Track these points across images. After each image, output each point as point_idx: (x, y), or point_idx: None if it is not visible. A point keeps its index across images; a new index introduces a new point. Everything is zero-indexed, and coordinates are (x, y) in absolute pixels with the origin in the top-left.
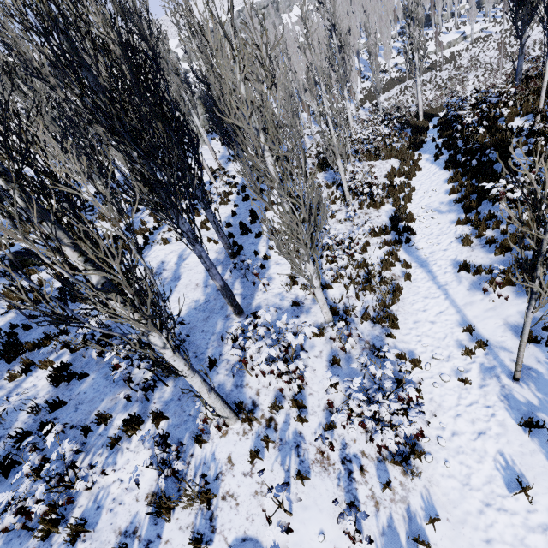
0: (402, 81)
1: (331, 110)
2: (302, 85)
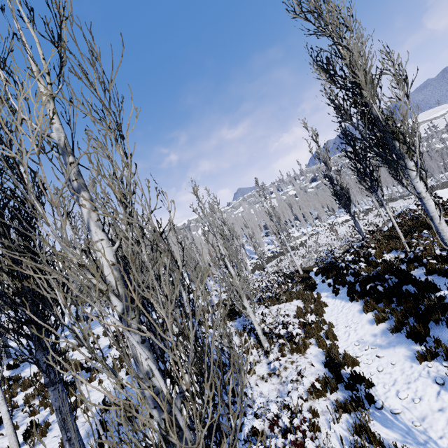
0: (276, 257)
1: (229, 255)
2: (207, 263)
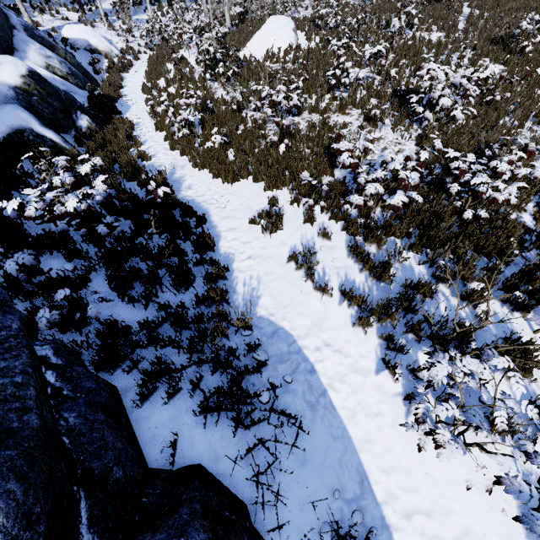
0: None
1: None
2: None
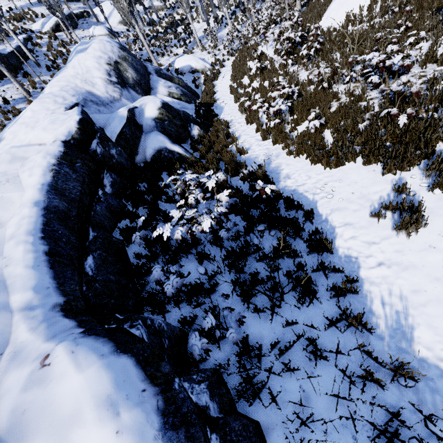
0: None
1: None
2: None
